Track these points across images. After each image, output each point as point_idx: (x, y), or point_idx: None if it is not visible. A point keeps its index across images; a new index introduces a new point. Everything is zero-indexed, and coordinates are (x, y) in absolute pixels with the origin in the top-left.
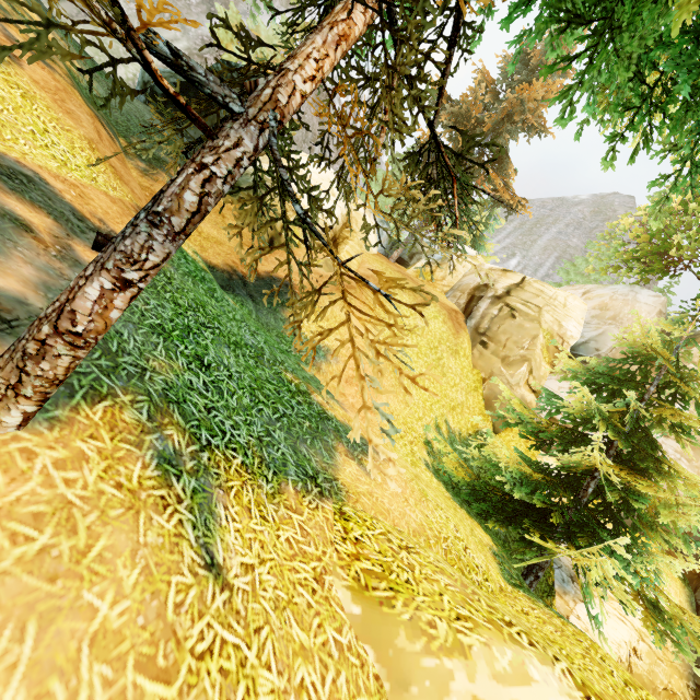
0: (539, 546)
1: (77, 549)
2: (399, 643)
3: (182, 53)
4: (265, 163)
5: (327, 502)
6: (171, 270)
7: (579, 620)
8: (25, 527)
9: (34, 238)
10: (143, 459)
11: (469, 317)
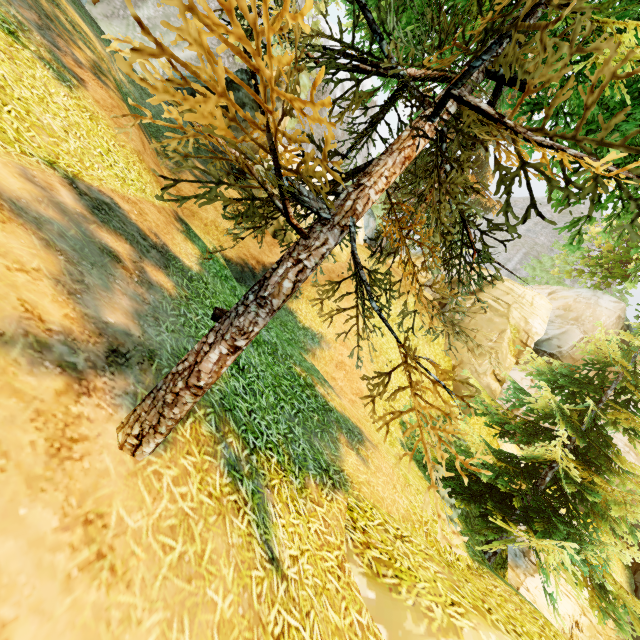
0: (500, 527)
1: (197, 554)
2: (407, 626)
3: (294, 181)
4: (271, 160)
5: (339, 493)
6: (205, 274)
7: (528, 592)
8: (168, 539)
9: (123, 268)
10: (219, 468)
11: (444, 309)
